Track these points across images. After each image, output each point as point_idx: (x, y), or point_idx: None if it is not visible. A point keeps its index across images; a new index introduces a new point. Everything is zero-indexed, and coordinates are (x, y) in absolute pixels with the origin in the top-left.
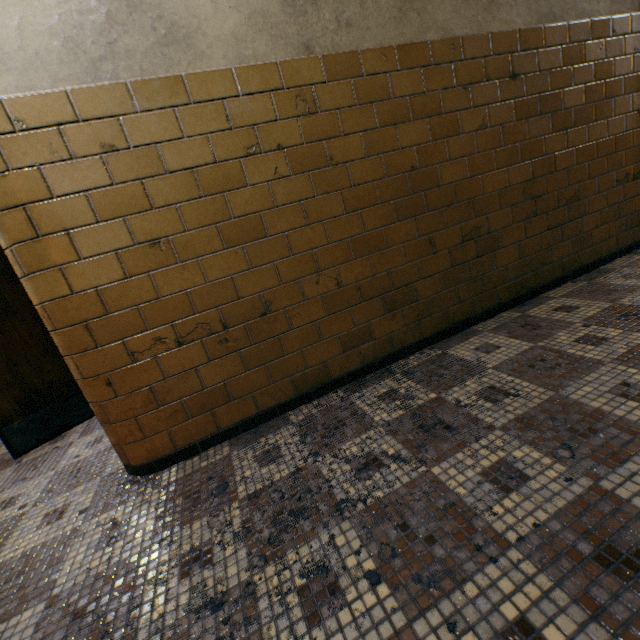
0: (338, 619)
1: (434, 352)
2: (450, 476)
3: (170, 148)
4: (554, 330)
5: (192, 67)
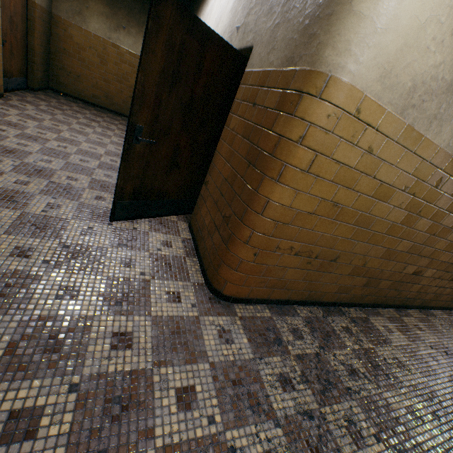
0: (367, 450)
1: (362, 313)
2: (392, 401)
3: (385, 166)
4: (417, 339)
5: (431, 136)
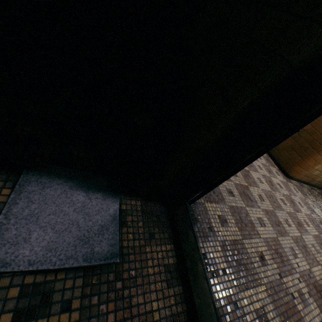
0: None
1: (318, 191)
2: None
3: None
4: None
5: None
